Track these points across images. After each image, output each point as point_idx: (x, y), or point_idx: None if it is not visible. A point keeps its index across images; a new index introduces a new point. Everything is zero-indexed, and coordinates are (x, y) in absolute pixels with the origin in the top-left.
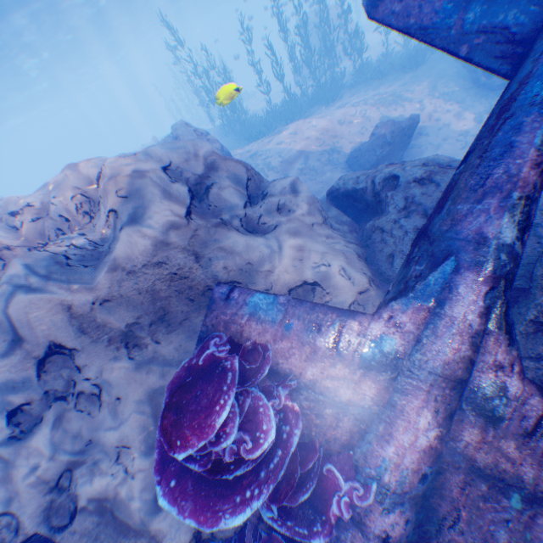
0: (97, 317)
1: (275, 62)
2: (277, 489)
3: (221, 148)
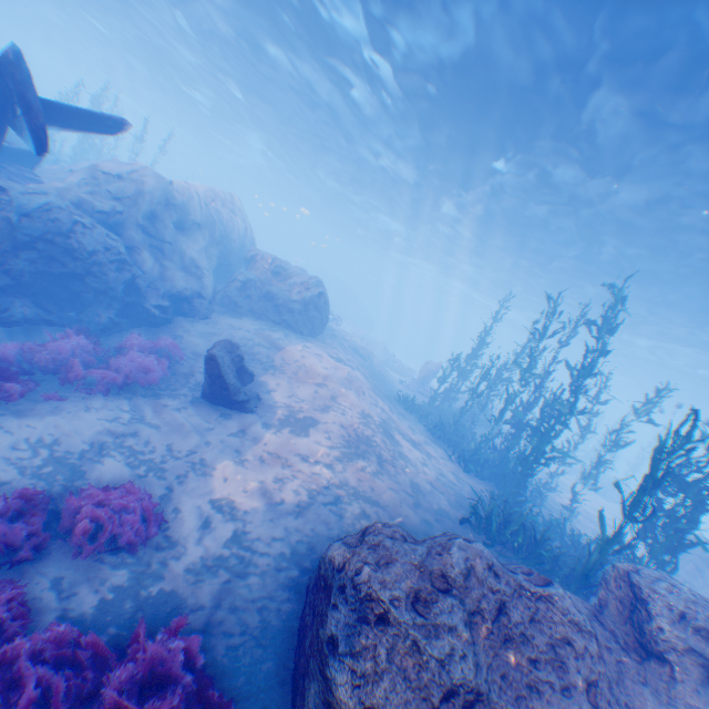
0: None
1: (483, 373)
2: None
3: (293, 300)
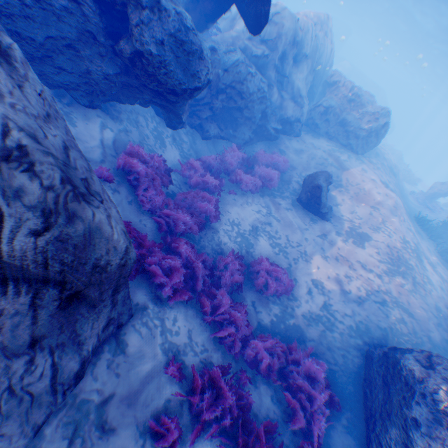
0: None
1: None
2: None
3: (360, 128)
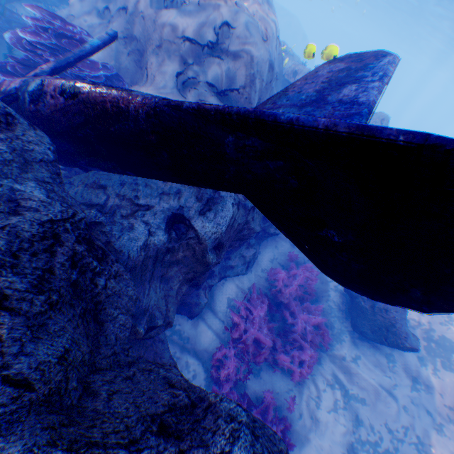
0: (137, 18)
1: None
2: (18, 60)
3: None
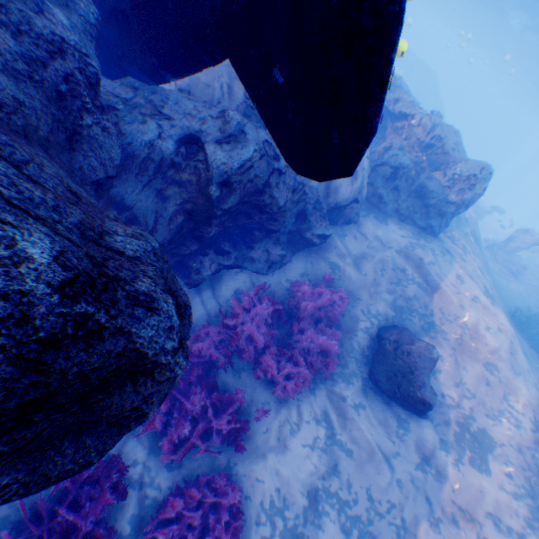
0: None
1: None
2: None
3: (448, 201)
